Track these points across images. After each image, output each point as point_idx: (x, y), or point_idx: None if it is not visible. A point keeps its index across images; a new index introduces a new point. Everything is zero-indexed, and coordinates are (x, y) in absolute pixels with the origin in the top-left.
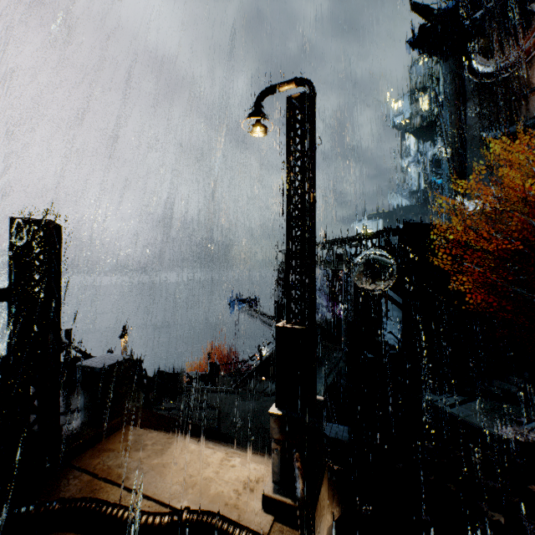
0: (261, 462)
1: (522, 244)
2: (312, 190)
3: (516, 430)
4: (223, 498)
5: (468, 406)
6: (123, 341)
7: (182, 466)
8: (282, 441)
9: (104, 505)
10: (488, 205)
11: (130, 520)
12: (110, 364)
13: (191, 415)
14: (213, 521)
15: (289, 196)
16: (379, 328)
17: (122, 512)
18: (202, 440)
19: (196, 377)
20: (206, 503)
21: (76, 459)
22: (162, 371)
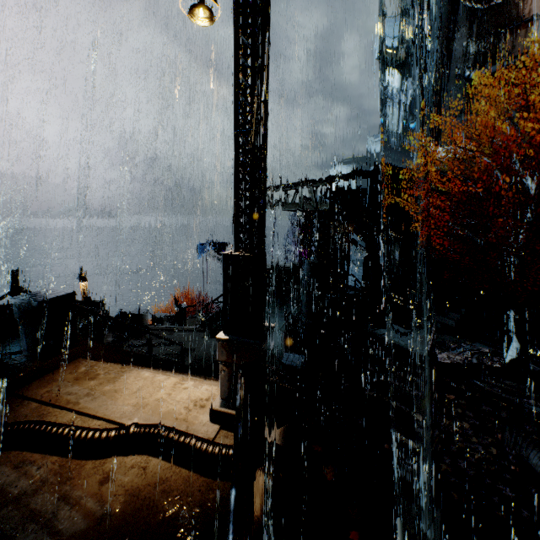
0: (215, 385)
1: (480, 188)
2: (263, 98)
3: (446, 354)
4: (174, 414)
5: (411, 337)
6: (82, 284)
7: (135, 391)
8: (229, 363)
9: (48, 426)
10: (459, 152)
11: (77, 436)
12: (50, 298)
13: (151, 349)
14: (160, 432)
15: (237, 104)
16: (343, 272)
17: (68, 431)
18: (161, 371)
19: (162, 318)
20: (156, 419)
21: (21, 389)
22: (124, 312)
